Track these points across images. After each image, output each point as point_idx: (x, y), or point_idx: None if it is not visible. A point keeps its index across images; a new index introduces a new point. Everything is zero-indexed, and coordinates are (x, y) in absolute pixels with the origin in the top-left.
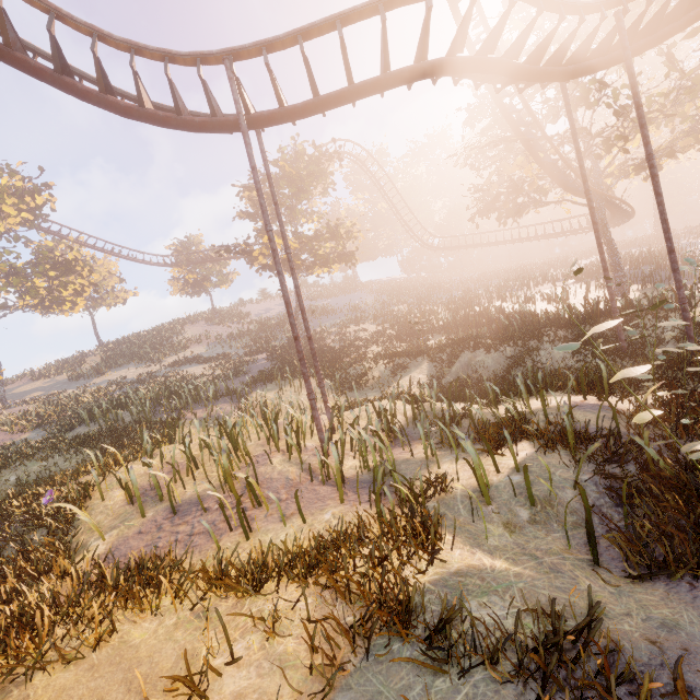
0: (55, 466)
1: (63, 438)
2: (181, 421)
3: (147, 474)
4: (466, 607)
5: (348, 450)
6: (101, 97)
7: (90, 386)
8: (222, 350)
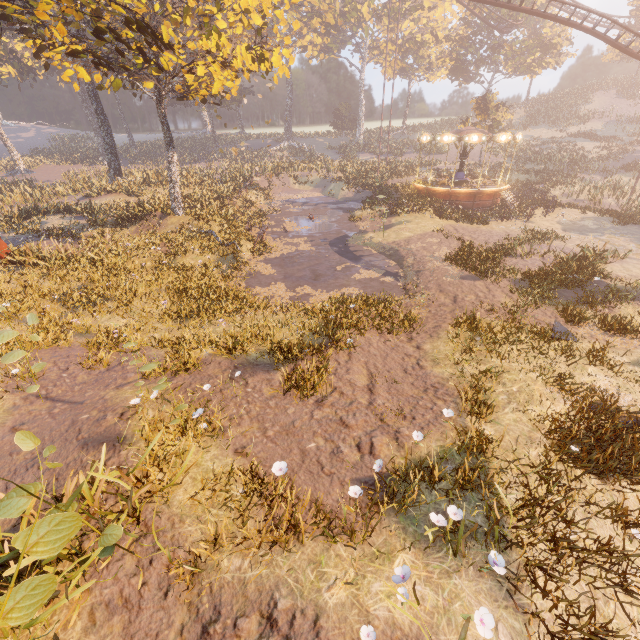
0: (526, 178)
1: (525, 168)
2: (579, 178)
3: (565, 190)
4: (625, 215)
5: (635, 206)
6: (635, 56)
7: (522, 139)
8: (614, 132)
